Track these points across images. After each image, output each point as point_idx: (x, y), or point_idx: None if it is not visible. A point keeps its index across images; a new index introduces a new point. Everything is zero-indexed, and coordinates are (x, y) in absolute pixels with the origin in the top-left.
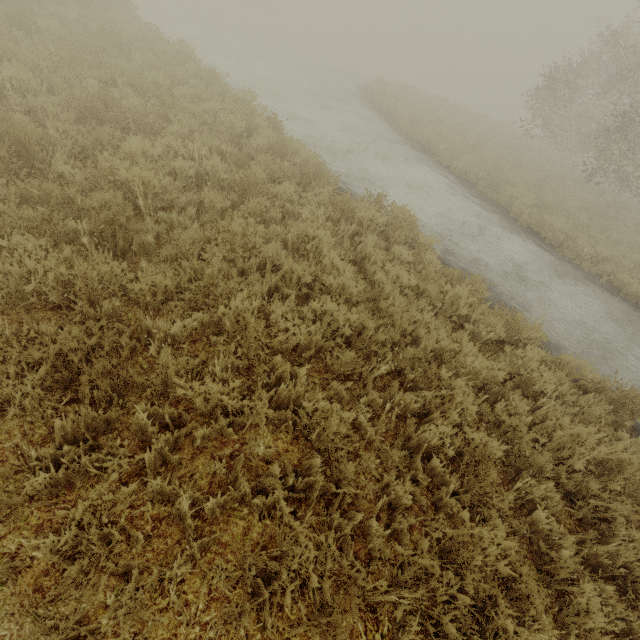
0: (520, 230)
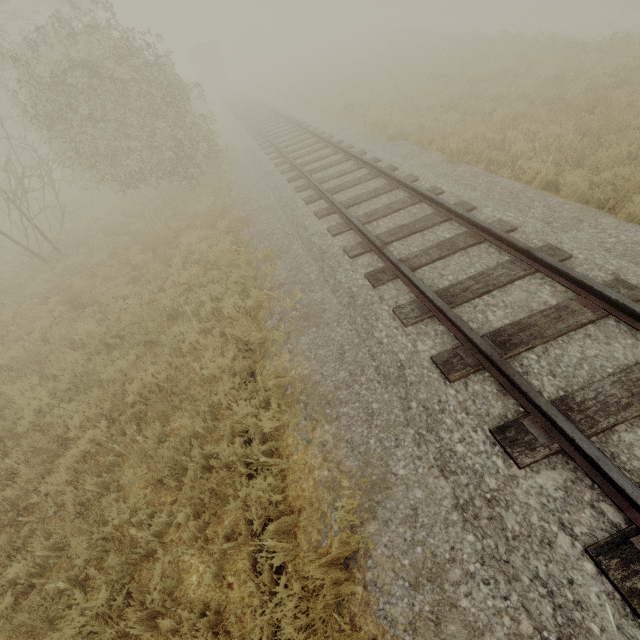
0: None
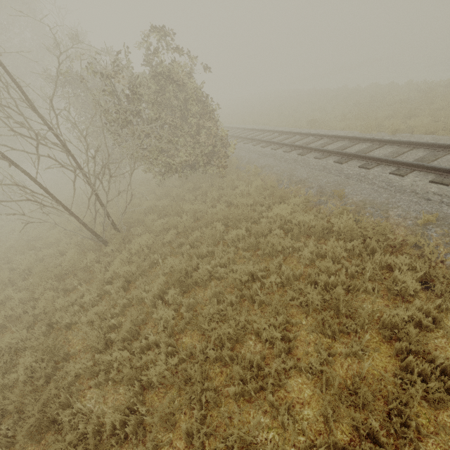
0: None
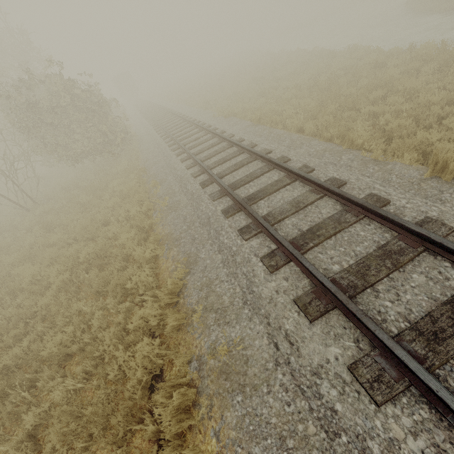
0: None
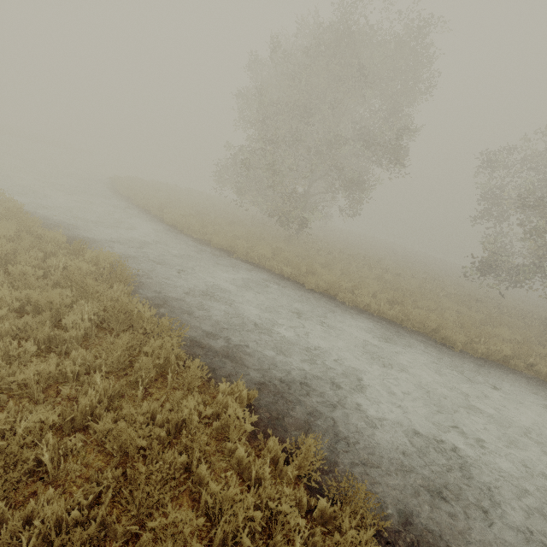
0: (163, 225)
